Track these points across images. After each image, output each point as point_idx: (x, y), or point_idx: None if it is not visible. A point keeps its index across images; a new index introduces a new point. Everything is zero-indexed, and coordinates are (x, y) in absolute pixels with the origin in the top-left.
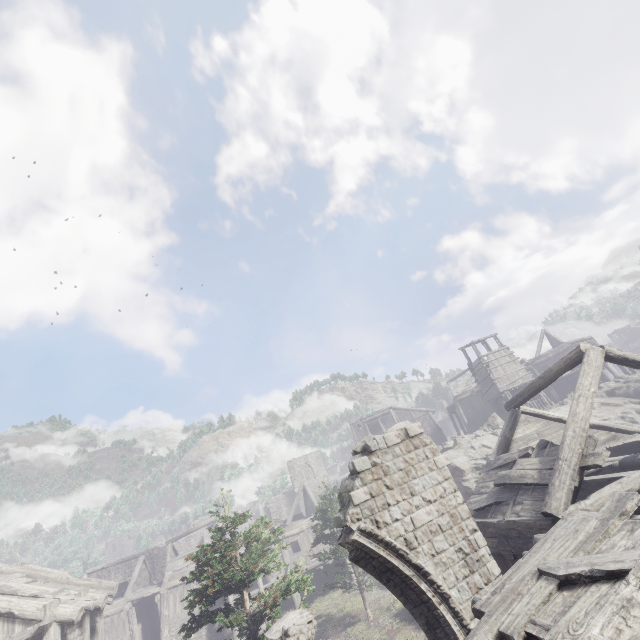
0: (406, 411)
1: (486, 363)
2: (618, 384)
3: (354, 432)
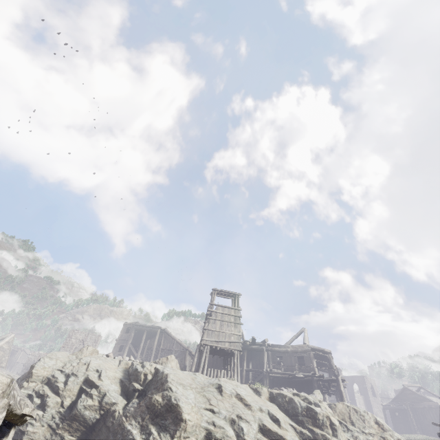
0: (172, 339)
1: (211, 312)
2: (287, 392)
3: (122, 331)
